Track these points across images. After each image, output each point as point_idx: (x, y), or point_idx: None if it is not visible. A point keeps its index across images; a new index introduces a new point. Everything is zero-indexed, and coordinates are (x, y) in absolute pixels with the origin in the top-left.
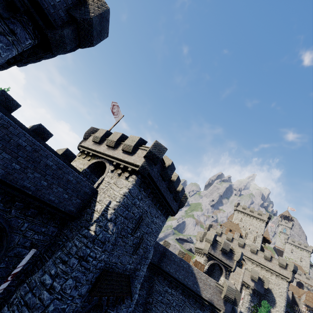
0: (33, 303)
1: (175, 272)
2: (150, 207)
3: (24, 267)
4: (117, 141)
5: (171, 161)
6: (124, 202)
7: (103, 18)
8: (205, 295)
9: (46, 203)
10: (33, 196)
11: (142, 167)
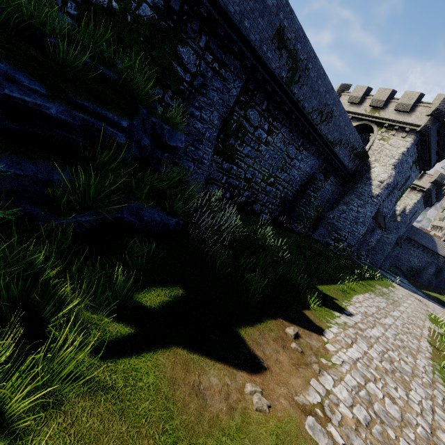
0: (382, 241)
1: (418, 239)
2: (421, 205)
3: None
4: None
5: None
6: (414, 206)
7: None
8: (441, 253)
9: None
10: None
11: (428, 189)
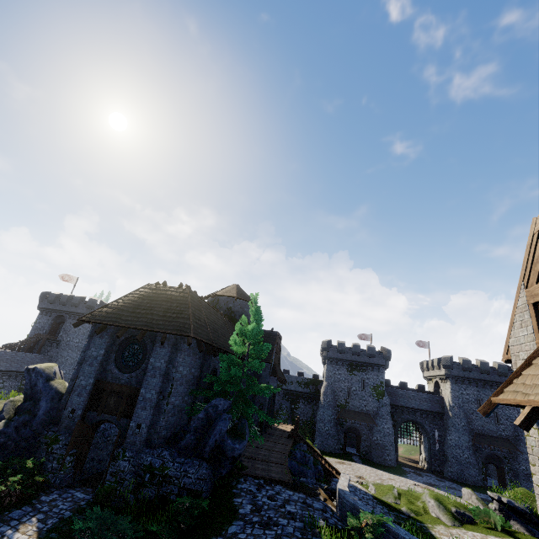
0: (448, 445)
1: None
2: (480, 391)
3: (441, 441)
4: (432, 366)
5: (461, 359)
6: (453, 395)
7: (388, 352)
8: None
9: (425, 410)
10: (418, 409)
11: (446, 374)
